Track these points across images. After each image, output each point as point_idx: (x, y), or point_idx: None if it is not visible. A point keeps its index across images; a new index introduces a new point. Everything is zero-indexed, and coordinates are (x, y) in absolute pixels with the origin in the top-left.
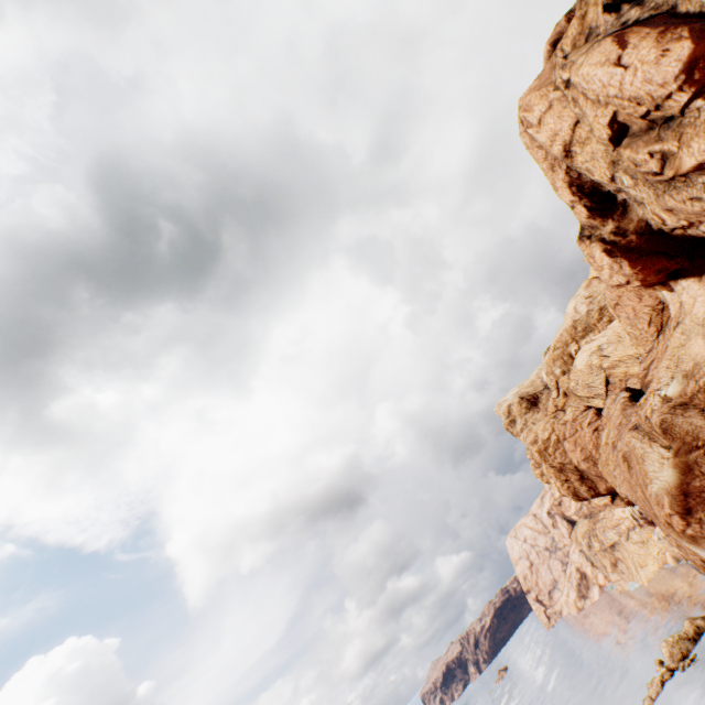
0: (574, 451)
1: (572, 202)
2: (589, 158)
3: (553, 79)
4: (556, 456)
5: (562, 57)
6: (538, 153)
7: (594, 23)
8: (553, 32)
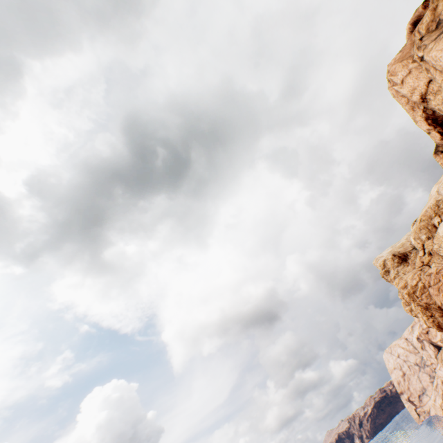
0: (437, 295)
1: (428, 129)
2: (440, 102)
3: (412, 54)
4: (422, 298)
5: (418, 39)
6: (401, 100)
7: (441, 17)
8: (413, 16)
